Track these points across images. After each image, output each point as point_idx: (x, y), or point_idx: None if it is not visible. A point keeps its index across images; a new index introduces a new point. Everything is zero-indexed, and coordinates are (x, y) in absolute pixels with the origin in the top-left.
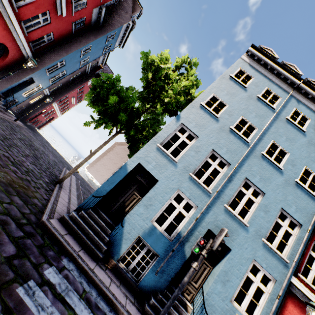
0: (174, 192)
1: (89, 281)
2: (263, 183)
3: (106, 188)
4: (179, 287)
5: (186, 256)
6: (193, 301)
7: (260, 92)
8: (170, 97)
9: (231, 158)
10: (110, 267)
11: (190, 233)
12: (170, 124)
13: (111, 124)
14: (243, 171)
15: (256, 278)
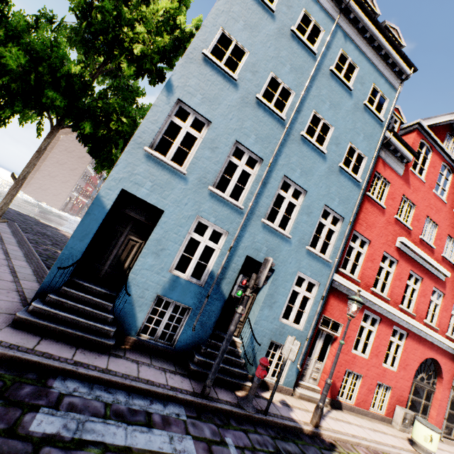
0: (192, 221)
1: (108, 386)
2: (304, 178)
3: (77, 246)
4: (226, 339)
5: (226, 295)
6: (241, 335)
7: (294, 20)
8: (142, 41)
9: (263, 150)
10: (129, 347)
11: (225, 268)
12: (158, 104)
13: (34, 111)
14: (280, 167)
15: (301, 289)
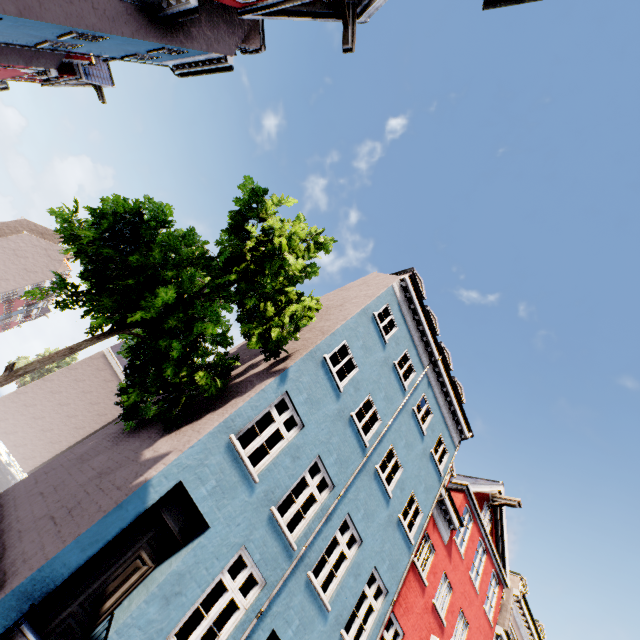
0: (234, 553)
1: None
2: (365, 523)
3: (72, 559)
4: None
5: None
6: None
7: (398, 355)
8: (281, 325)
9: (338, 474)
10: None
11: None
12: (266, 390)
13: None
14: (348, 501)
15: None
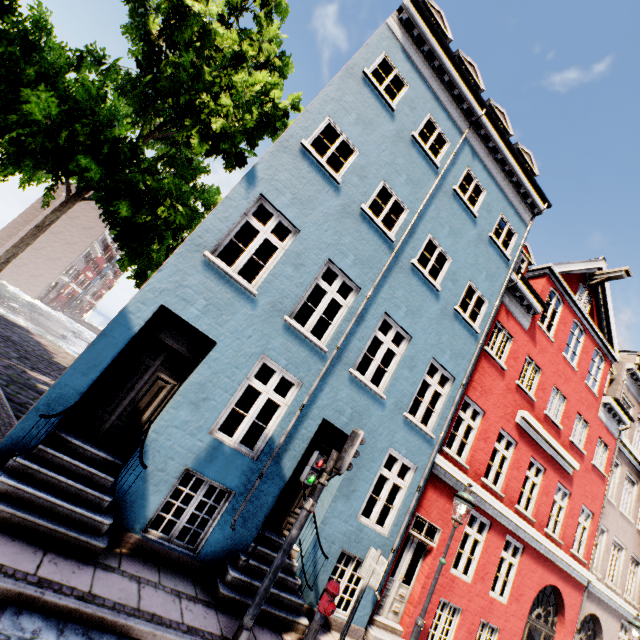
0: (255, 362)
1: (90, 627)
2: (410, 320)
3: (76, 383)
4: (284, 550)
5: (286, 476)
6: (300, 538)
7: (417, 124)
8: (226, 114)
9: (362, 275)
10: (127, 551)
11: (291, 434)
12: (233, 198)
13: (46, 171)
14: (381, 301)
15: (392, 473)
